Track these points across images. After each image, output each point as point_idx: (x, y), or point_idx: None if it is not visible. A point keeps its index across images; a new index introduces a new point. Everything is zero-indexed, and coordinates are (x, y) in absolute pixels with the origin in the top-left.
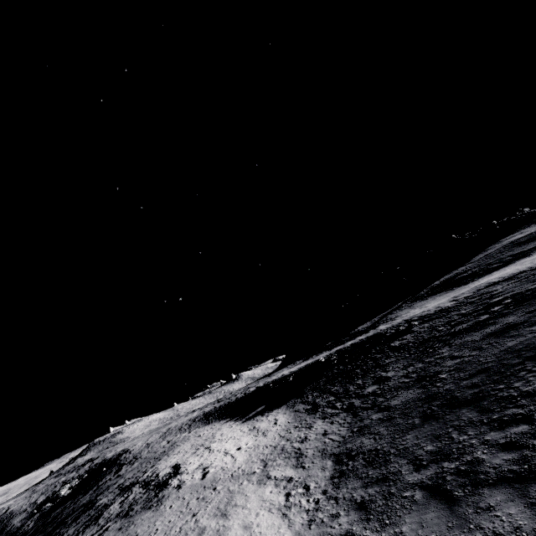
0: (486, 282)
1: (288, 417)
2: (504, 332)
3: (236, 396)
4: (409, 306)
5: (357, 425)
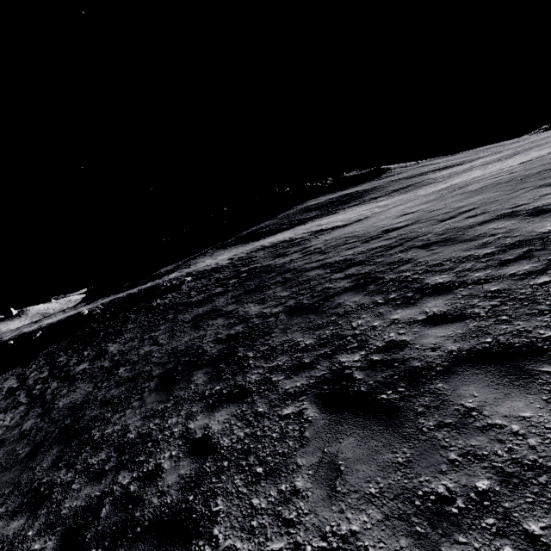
0: (262, 245)
1: None
2: (201, 319)
3: None
4: (211, 254)
5: (5, 435)
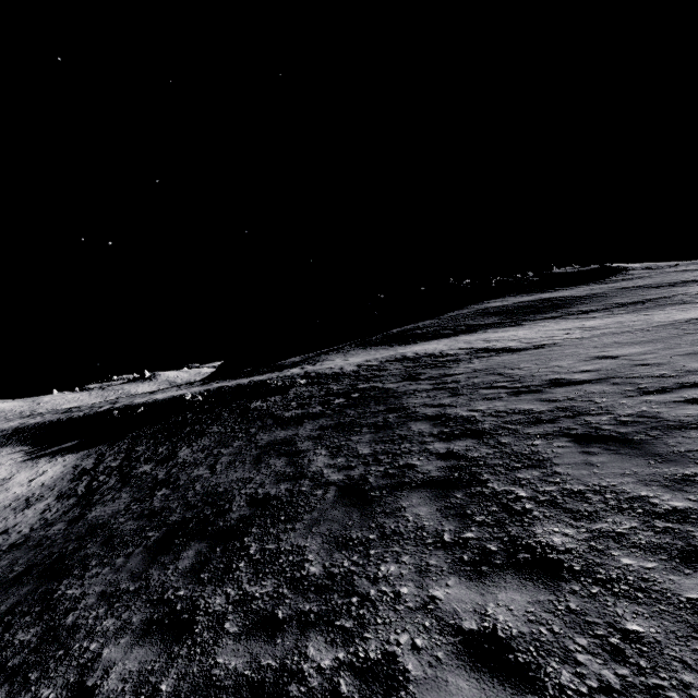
0: (403, 353)
1: (56, 474)
2: (269, 450)
3: (79, 413)
4: (347, 352)
5: (35, 532)
